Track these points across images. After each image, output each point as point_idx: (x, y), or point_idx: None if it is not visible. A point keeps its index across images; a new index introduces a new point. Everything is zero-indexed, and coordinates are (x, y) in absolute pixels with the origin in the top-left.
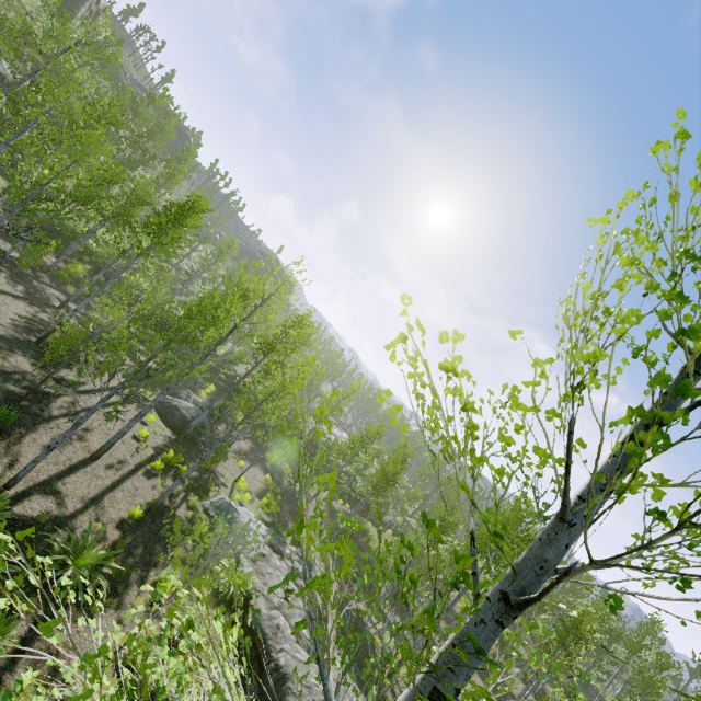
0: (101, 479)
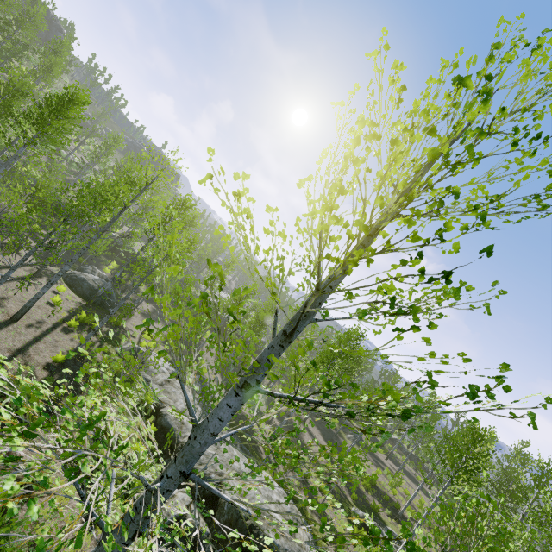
0: (23, 335)
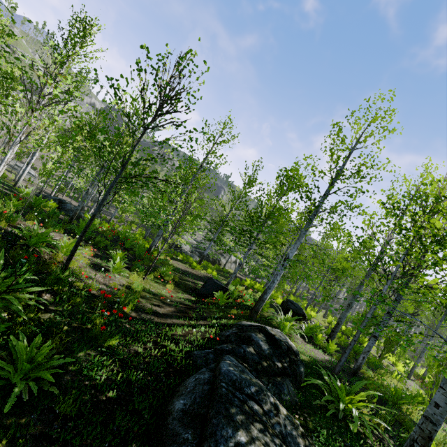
0: None
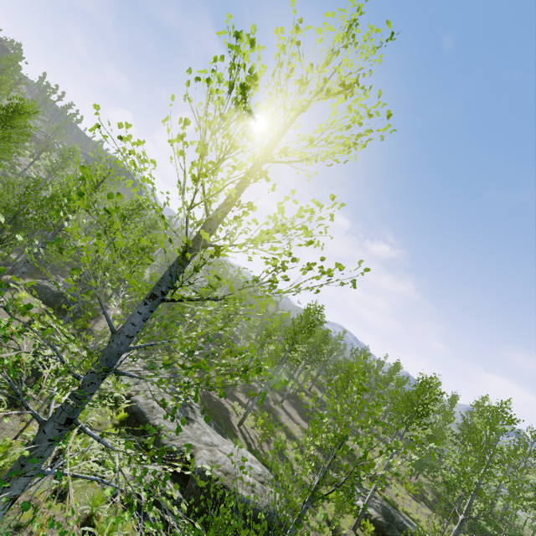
0: None
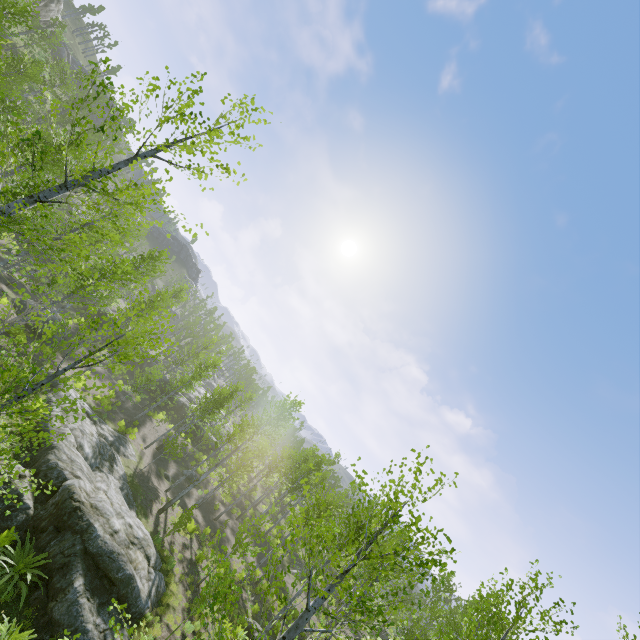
0: None
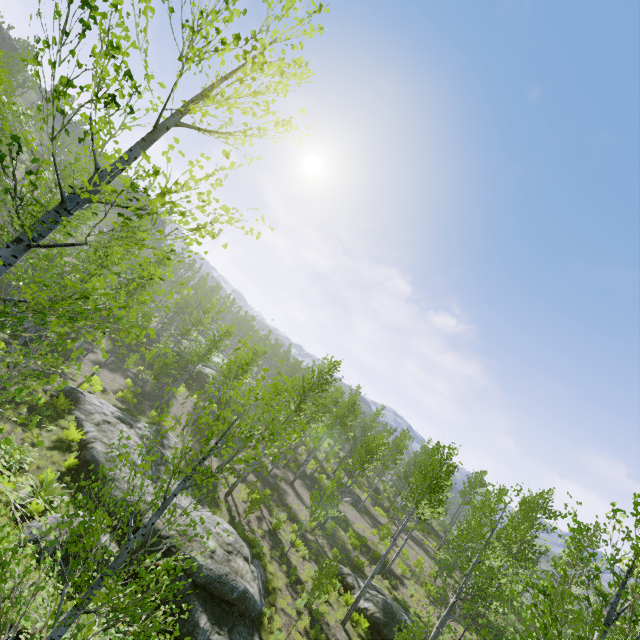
0: None
